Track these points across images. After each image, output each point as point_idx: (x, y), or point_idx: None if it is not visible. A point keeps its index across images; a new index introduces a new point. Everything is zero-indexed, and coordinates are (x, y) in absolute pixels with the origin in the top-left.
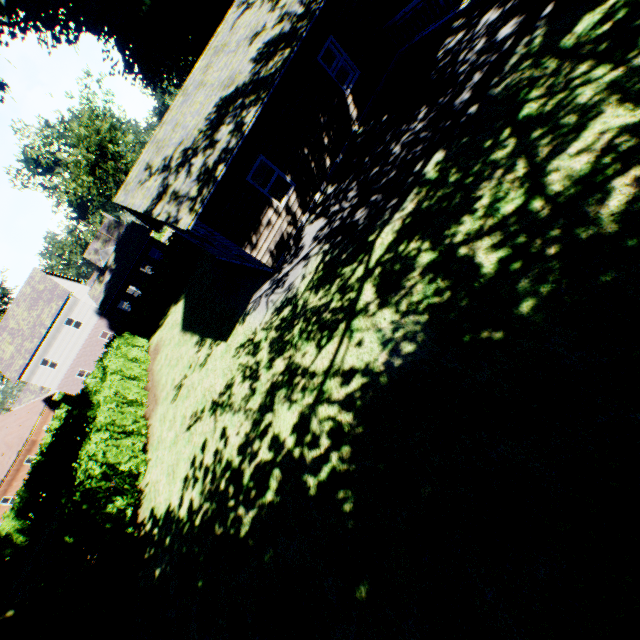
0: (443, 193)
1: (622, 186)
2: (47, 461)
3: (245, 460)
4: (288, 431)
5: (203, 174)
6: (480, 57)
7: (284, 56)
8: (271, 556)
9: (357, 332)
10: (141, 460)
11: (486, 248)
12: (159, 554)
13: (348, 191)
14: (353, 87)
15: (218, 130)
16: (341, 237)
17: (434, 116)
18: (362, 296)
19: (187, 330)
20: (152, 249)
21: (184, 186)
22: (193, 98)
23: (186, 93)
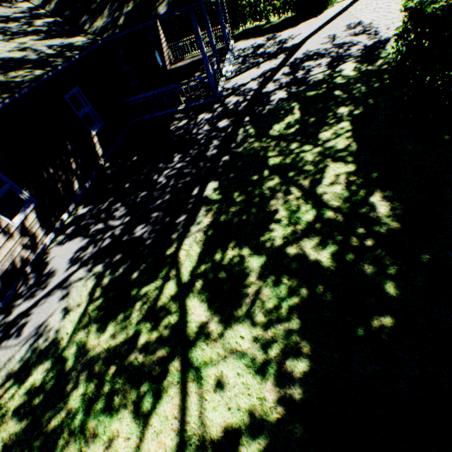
0: (237, 209)
1: (378, 201)
2: None
3: None
4: None
5: None
6: (211, 133)
7: (35, 73)
8: None
9: (207, 367)
10: None
11: (313, 246)
12: None
13: (113, 210)
14: (98, 131)
15: None
16: (122, 254)
17: (191, 160)
18: (190, 316)
19: None
20: None
21: None
22: None
23: None
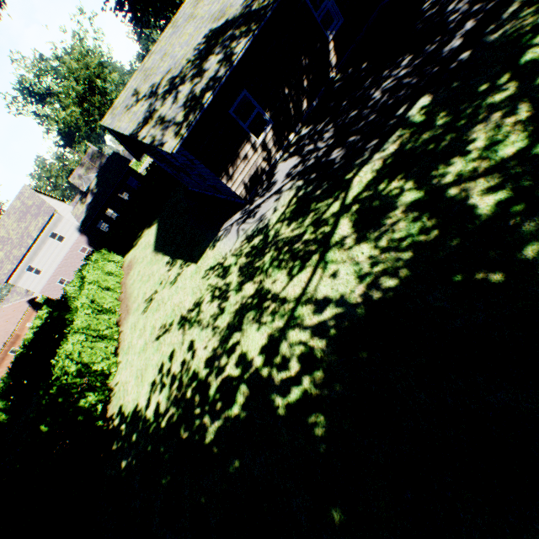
0: (430, 135)
1: None
2: (28, 354)
3: (212, 373)
4: (257, 351)
5: (190, 101)
6: (473, 6)
7: None
8: (236, 467)
9: (332, 264)
10: (112, 362)
11: (481, 190)
12: (126, 448)
13: (324, 132)
14: (335, 34)
15: (206, 60)
16: (316, 174)
17: (419, 63)
18: (338, 230)
19: (159, 251)
20: (130, 178)
21: (170, 111)
22: (182, 30)
23: (175, 25)
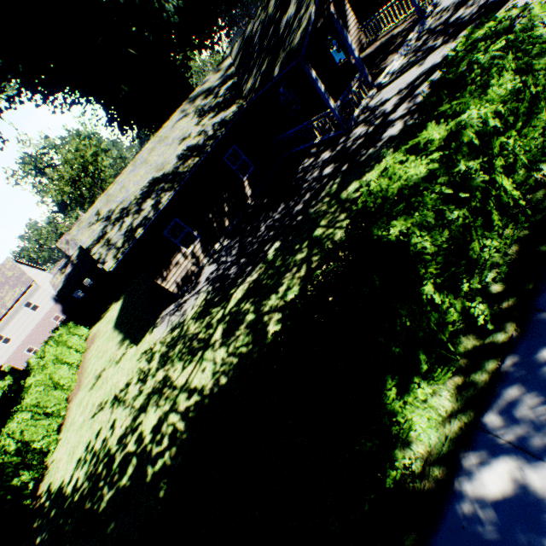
0: (271, 272)
1: None
2: None
3: (120, 449)
4: (149, 429)
5: (129, 231)
6: (313, 182)
7: (194, 162)
8: (112, 528)
9: (205, 361)
10: (53, 439)
11: (275, 320)
12: (44, 524)
13: (233, 248)
14: (249, 175)
15: (146, 201)
16: (219, 283)
17: (284, 213)
18: (215, 334)
19: (117, 328)
20: None
21: (115, 236)
22: (138, 170)
23: (135, 164)
